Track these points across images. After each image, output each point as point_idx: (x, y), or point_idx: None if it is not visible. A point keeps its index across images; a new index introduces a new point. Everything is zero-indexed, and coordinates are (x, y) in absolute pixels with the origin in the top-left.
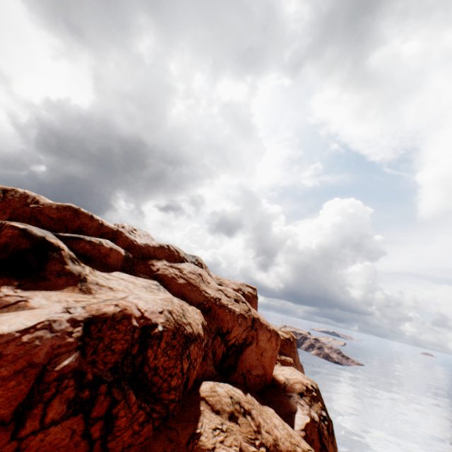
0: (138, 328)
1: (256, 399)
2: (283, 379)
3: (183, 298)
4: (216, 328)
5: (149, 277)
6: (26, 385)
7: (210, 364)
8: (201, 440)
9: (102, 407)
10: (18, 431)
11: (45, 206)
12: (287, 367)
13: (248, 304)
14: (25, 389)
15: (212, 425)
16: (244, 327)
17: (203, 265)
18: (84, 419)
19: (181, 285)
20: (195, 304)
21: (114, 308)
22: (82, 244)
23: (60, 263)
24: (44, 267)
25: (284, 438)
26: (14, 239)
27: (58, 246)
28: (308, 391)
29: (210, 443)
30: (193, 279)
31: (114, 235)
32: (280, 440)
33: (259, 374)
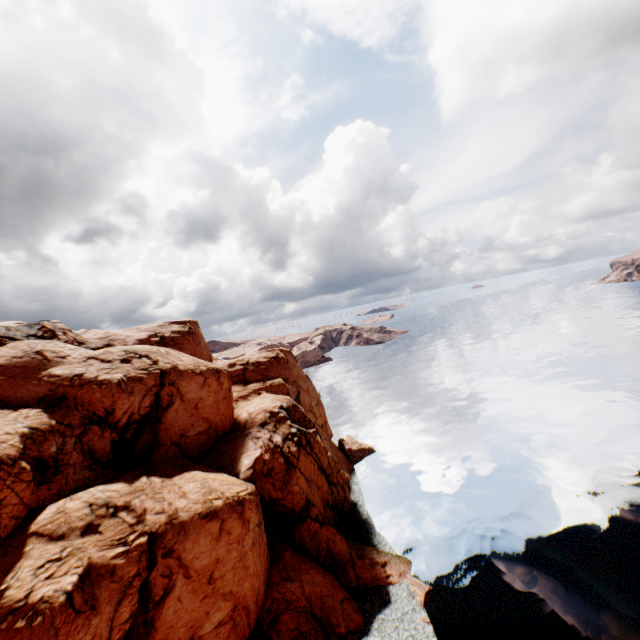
0: None
1: (163, 475)
2: (246, 417)
3: (6, 404)
4: (83, 419)
5: None
6: None
7: (76, 471)
8: (7, 596)
9: None
10: None
11: None
12: (259, 397)
13: (165, 351)
14: None
15: (39, 563)
16: (143, 392)
17: (57, 331)
18: None
19: None
20: (33, 403)
21: None
22: None
23: None
24: None
25: (192, 504)
26: None
27: None
28: (273, 417)
29: (22, 592)
30: (21, 366)
31: None
32: (184, 509)
33: (202, 431)
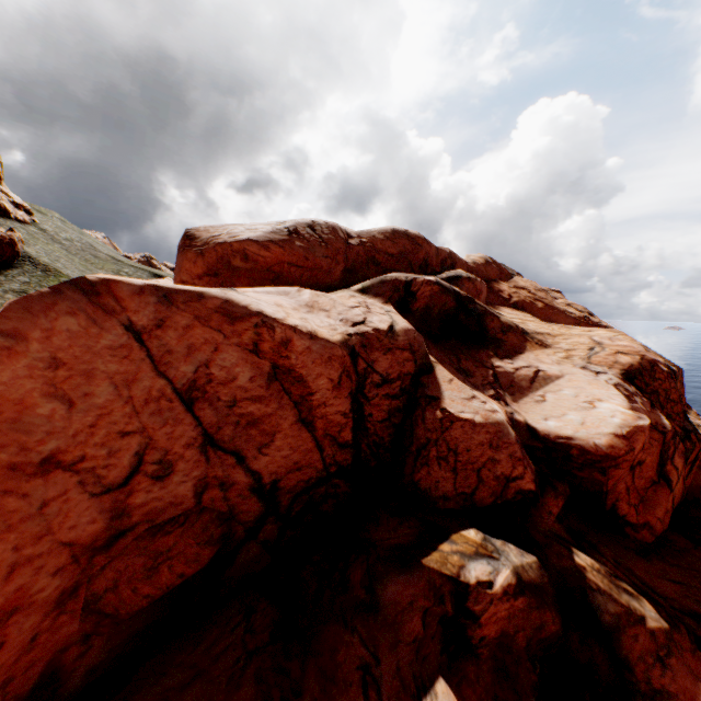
0: (671, 373)
1: None
2: None
3: None
4: None
5: (512, 310)
6: (657, 449)
7: None
8: None
9: (693, 453)
10: (669, 485)
11: (367, 239)
12: None
13: None
14: (656, 452)
15: None
16: None
17: (521, 275)
18: (683, 466)
19: (543, 311)
20: None
21: (627, 357)
22: (465, 284)
23: (494, 318)
24: (483, 326)
25: None
26: (434, 299)
27: (465, 294)
28: None
29: None
30: (544, 298)
31: (451, 260)
32: None
33: None
